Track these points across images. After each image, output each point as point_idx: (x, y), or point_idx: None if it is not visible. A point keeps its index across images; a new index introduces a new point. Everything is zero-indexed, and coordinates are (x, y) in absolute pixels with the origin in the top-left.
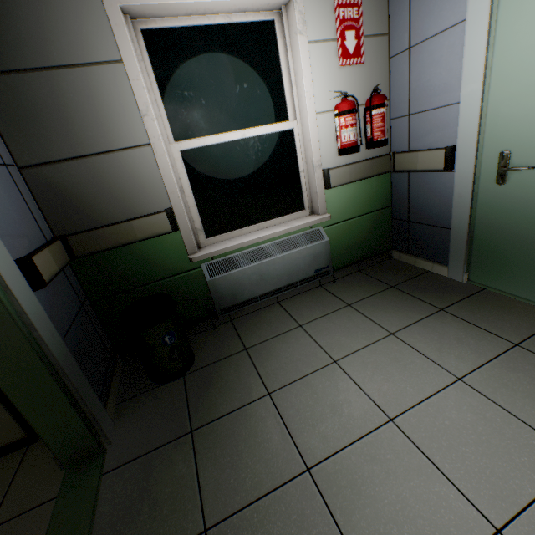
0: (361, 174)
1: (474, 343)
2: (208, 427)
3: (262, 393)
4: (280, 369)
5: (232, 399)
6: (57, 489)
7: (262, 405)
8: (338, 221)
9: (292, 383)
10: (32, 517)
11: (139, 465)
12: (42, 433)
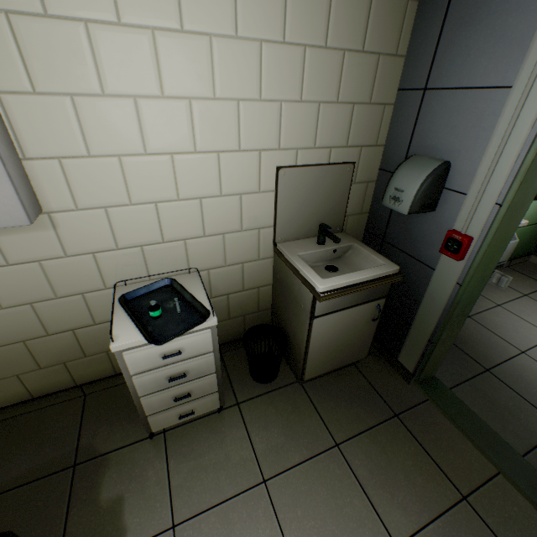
0: None
1: None
2: (497, 369)
3: (516, 351)
4: (514, 336)
5: (497, 352)
6: (420, 395)
7: (525, 359)
8: (520, 226)
9: (534, 347)
10: (422, 411)
11: (469, 387)
12: (430, 358)
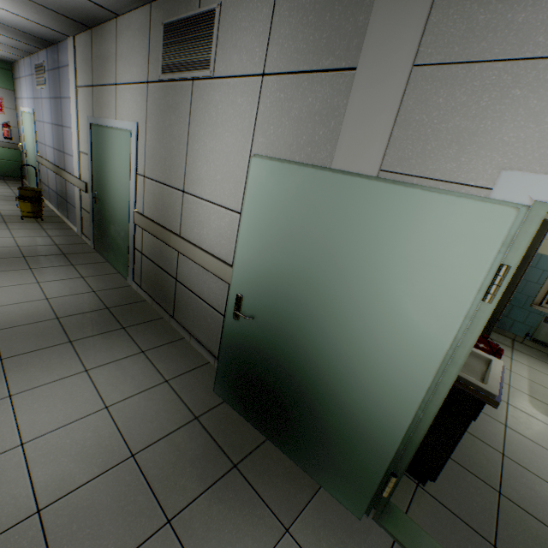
0: (4, 146)
1: (3, 188)
2: None
3: None
4: None
5: None
6: None
7: None
8: None
9: None
10: None
11: None
12: None
